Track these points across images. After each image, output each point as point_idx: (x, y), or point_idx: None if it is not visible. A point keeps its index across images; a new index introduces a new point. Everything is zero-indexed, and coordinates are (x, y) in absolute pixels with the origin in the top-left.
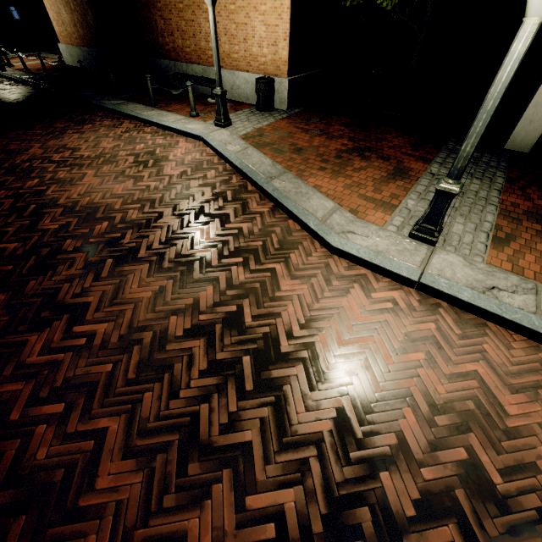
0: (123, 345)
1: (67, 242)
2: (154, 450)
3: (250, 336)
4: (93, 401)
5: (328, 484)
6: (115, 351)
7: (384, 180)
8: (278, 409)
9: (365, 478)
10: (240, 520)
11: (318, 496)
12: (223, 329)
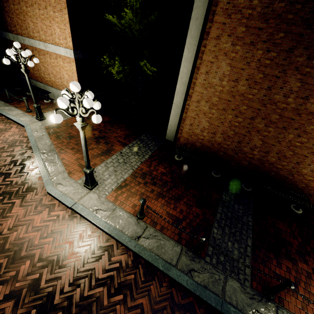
0: None
1: None
2: None
3: None
4: None
5: None
6: None
7: (97, 155)
8: None
9: None
10: None
11: None
12: None
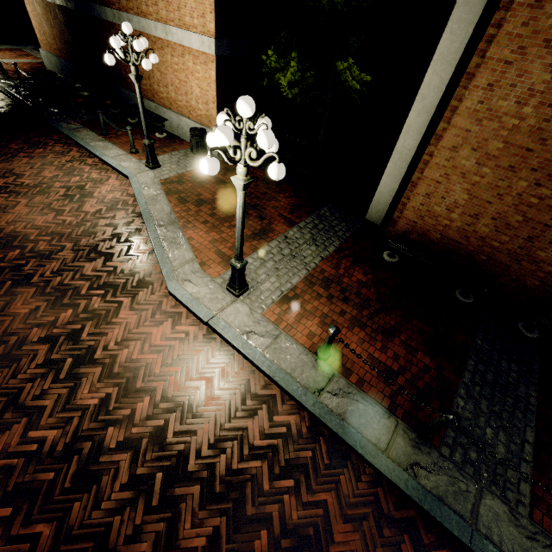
0: None
1: None
2: None
3: (80, 346)
4: None
5: (78, 430)
6: None
7: (246, 238)
8: (72, 390)
9: (100, 429)
10: (22, 441)
11: (69, 435)
12: (65, 339)
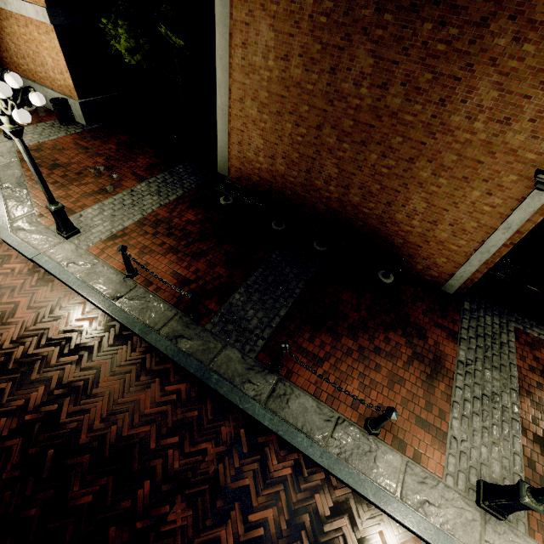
0: None
1: None
2: None
3: None
4: None
5: None
6: None
7: (92, 194)
8: None
9: None
10: None
11: None
12: None
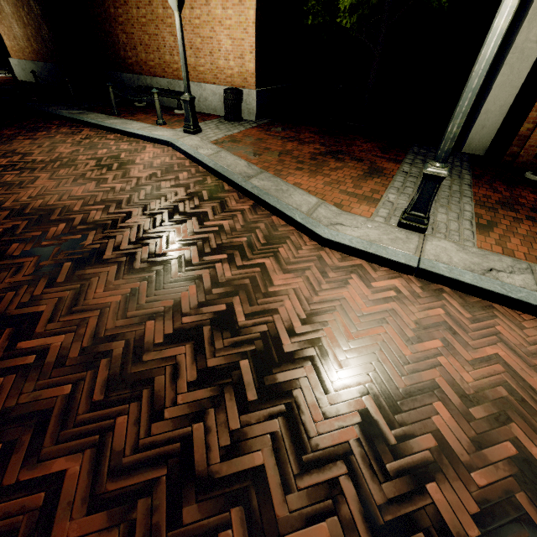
0: (86, 359)
1: (13, 246)
2: (133, 494)
3: (245, 337)
4: (44, 437)
5: (368, 510)
6: (75, 368)
7: (361, 178)
8: (290, 420)
9: (410, 494)
10: None
11: (359, 528)
12: (212, 331)
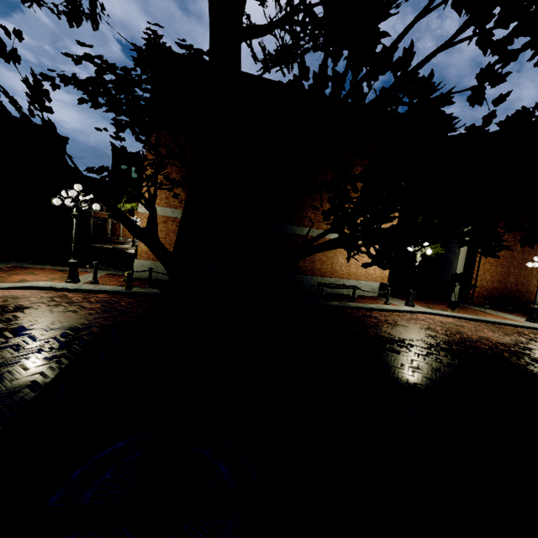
0: None
1: None
2: None
3: None
4: None
5: None
6: None
7: (486, 314)
8: None
9: None
10: None
11: None
12: None
